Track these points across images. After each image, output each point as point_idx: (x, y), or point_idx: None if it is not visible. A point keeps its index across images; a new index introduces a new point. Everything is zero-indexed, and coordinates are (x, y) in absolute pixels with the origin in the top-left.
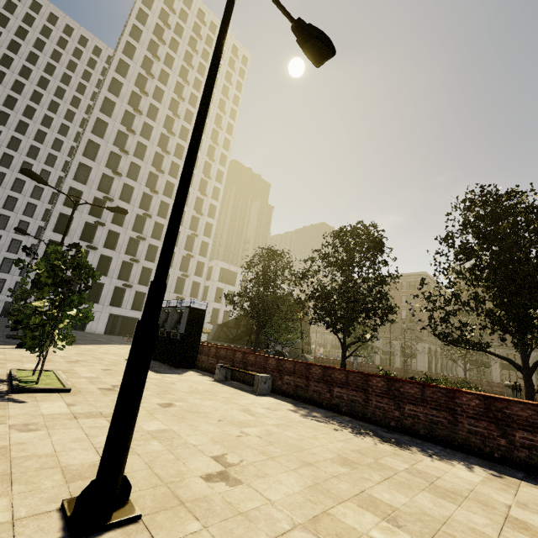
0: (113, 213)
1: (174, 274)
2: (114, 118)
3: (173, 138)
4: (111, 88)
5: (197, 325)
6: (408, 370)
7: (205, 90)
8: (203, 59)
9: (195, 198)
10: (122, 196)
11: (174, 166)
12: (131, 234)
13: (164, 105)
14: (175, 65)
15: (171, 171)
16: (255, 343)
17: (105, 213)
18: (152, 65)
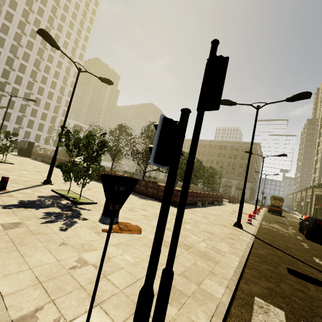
0: (11, 90)
1: (47, 124)
2: (9, 36)
3: (47, 51)
4: (6, 17)
5: (31, 146)
6: None
7: (4, 117)
8: (68, 1)
9: (60, 86)
10: (16, 81)
11: (47, 67)
12: (22, 102)
13: None
14: (48, 4)
15: (45, 69)
16: None
17: (6, 90)
18: (33, 3)
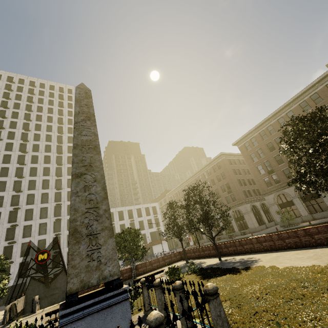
0: None
1: (49, 237)
2: None
3: (28, 154)
4: None
5: None
6: (194, 249)
7: None
8: (40, 103)
9: (54, 181)
10: None
11: (33, 169)
12: (7, 226)
13: (17, 139)
14: (20, 115)
15: (31, 173)
16: None
17: None
18: (4, 122)
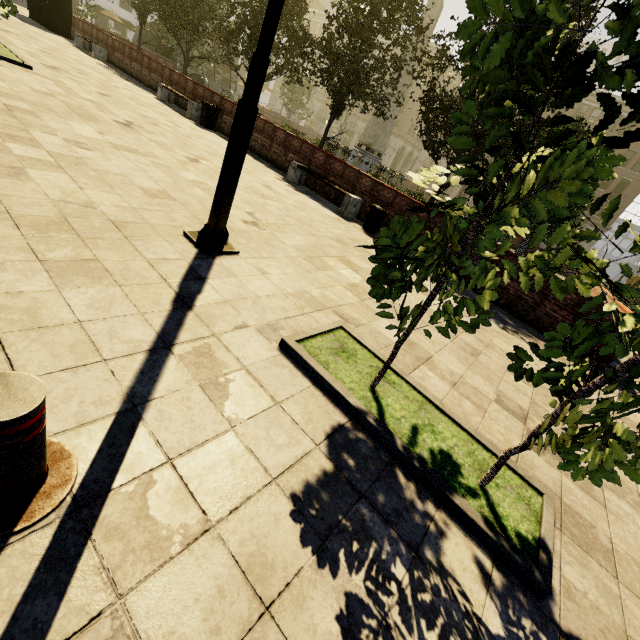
0: None
1: None
2: None
3: None
4: None
5: None
6: None
7: None
8: None
9: None
10: None
11: None
12: None
13: None
14: None
15: None
16: (139, 40)
17: None
18: None
